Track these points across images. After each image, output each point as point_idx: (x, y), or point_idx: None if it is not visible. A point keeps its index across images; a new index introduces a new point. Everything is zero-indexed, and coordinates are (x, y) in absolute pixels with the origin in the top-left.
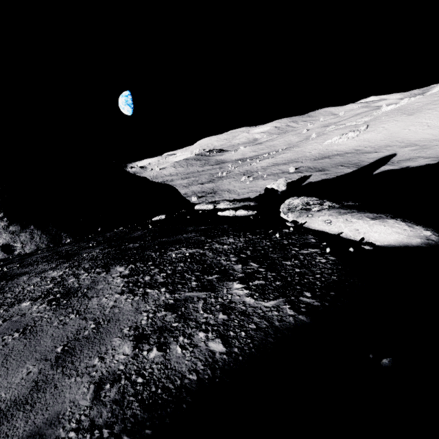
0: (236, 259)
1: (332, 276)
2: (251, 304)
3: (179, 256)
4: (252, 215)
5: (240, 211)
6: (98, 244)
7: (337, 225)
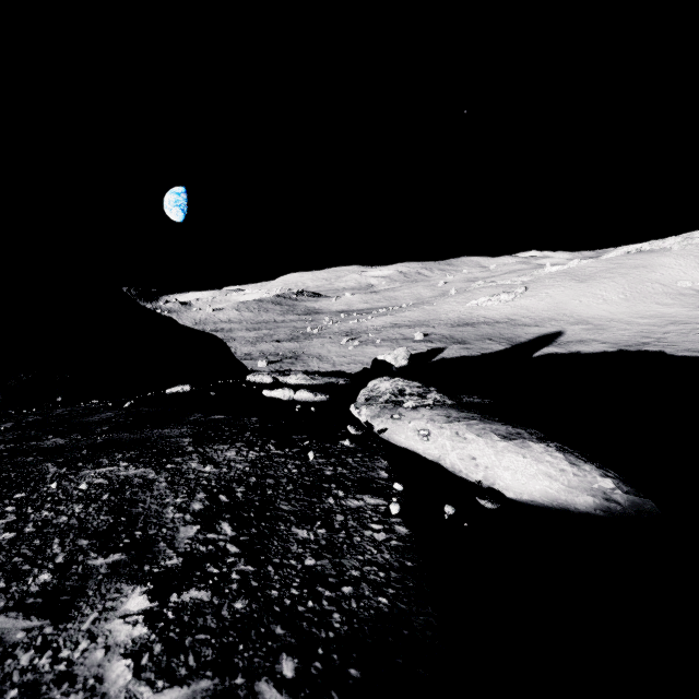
0: (201, 507)
1: (379, 597)
2: (107, 698)
3: (96, 482)
4: (323, 401)
5: (301, 392)
6: (6, 430)
7: (439, 442)
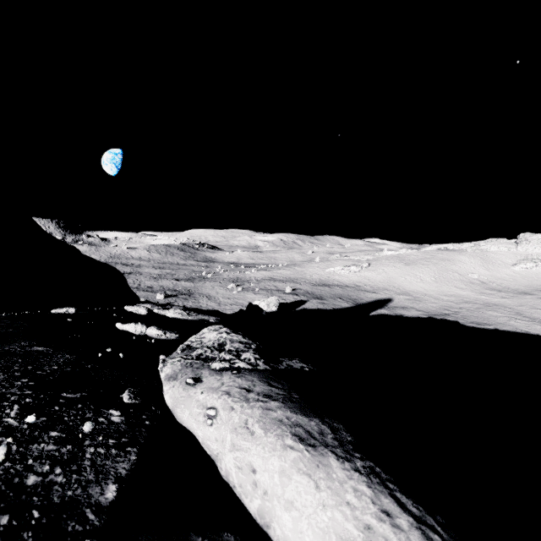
0: None
1: None
2: None
3: None
4: (172, 339)
5: (150, 329)
6: None
7: (222, 433)
